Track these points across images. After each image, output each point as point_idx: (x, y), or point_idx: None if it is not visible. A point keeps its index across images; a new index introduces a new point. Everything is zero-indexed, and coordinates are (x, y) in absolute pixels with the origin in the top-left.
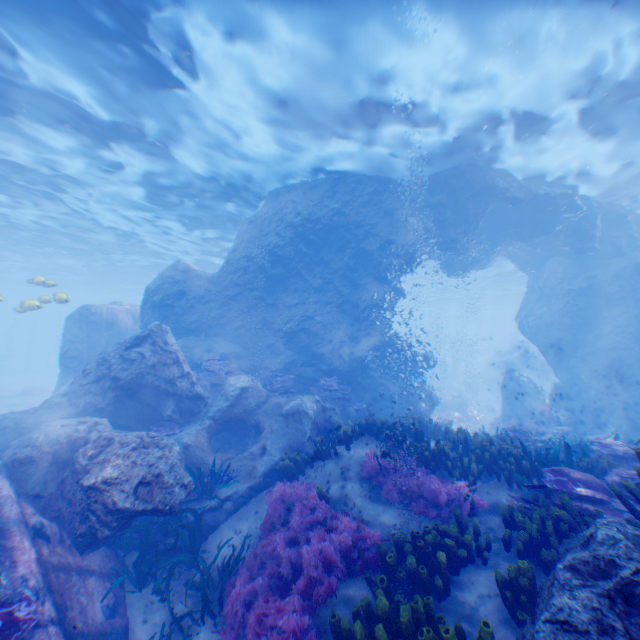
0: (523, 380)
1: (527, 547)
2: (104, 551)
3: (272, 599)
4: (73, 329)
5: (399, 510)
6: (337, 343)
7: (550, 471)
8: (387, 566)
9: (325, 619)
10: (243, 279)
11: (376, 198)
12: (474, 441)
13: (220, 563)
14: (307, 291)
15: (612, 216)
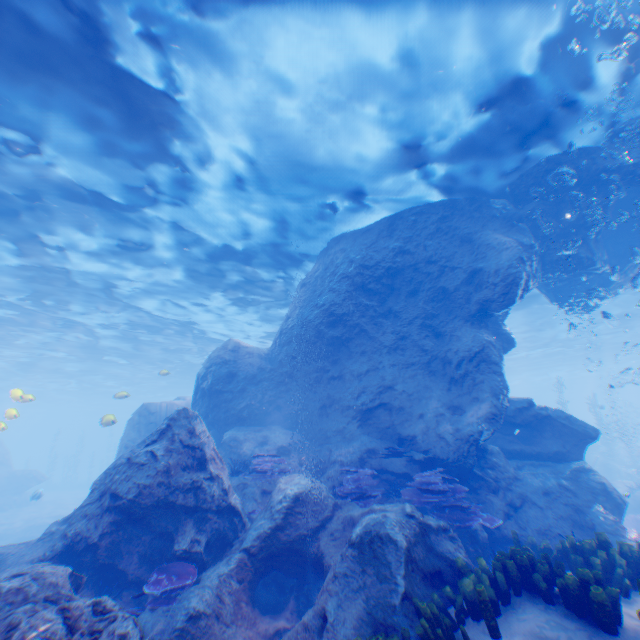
0: None
1: None
2: None
3: None
4: (128, 430)
5: None
6: (430, 416)
7: None
8: None
9: None
10: (297, 348)
11: (445, 225)
12: None
13: None
14: (377, 351)
15: None
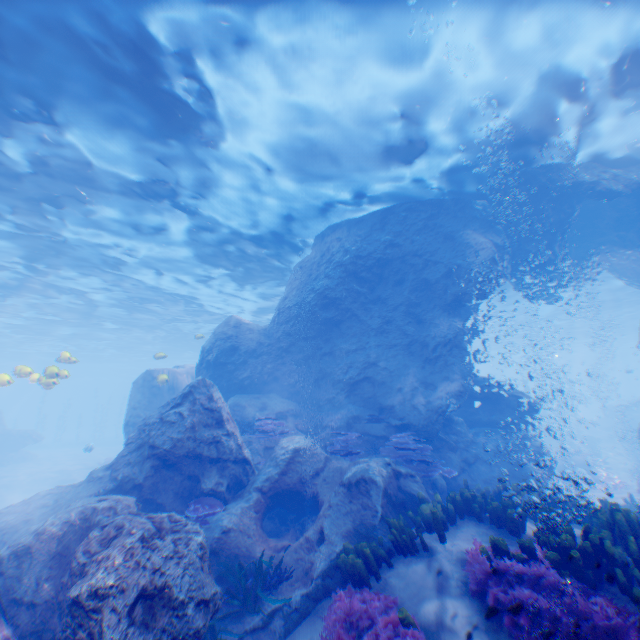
0: None
1: None
2: None
3: None
4: (136, 394)
5: None
6: (407, 390)
7: None
8: None
9: None
10: (294, 327)
11: (431, 223)
12: None
13: None
14: (365, 333)
15: None
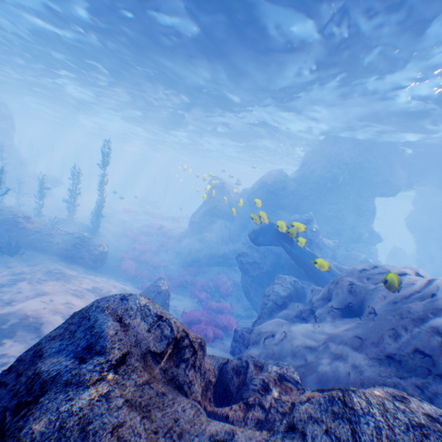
0: (402, 251)
1: None
2: None
3: None
4: (218, 195)
5: None
6: (351, 226)
7: None
8: None
9: None
10: (314, 187)
11: (387, 156)
12: None
13: None
14: (340, 197)
15: None
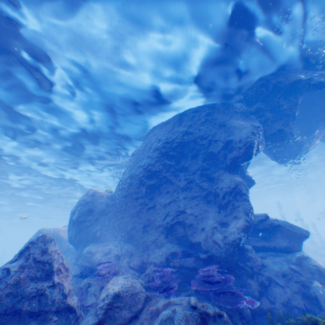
0: None
1: None
2: None
3: None
4: None
5: None
6: (208, 229)
7: None
8: None
9: None
10: (129, 191)
11: (210, 118)
12: None
13: None
14: (176, 191)
15: None
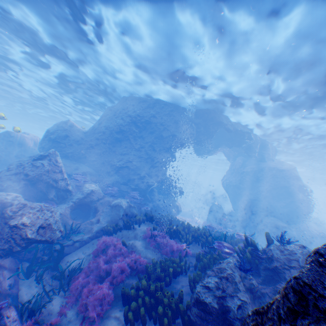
0: (219, 207)
1: (202, 268)
2: (11, 259)
3: (96, 283)
4: None
5: (156, 253)
6: (141, 176)
7: (216, 241)
8: (148, 272)
9: (118, 292)
10: (101, 137)
11: (172, 114)
12: (192, 228)
13: (70, 270)
14: (132, 149)
15: (264, 145)
